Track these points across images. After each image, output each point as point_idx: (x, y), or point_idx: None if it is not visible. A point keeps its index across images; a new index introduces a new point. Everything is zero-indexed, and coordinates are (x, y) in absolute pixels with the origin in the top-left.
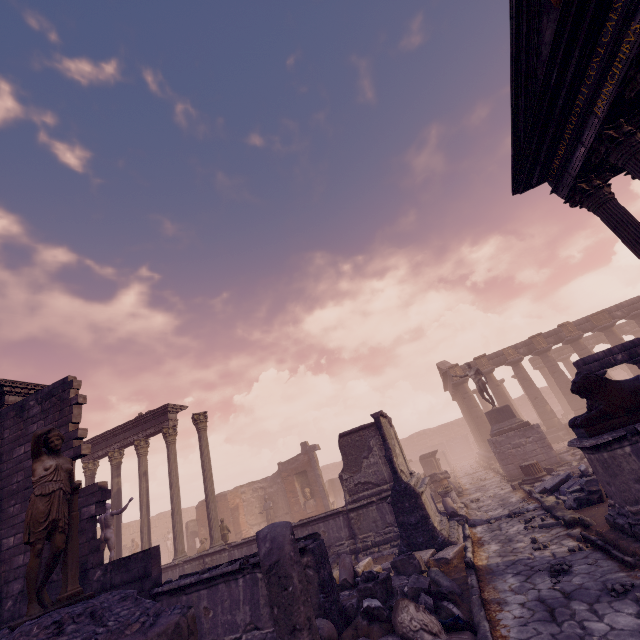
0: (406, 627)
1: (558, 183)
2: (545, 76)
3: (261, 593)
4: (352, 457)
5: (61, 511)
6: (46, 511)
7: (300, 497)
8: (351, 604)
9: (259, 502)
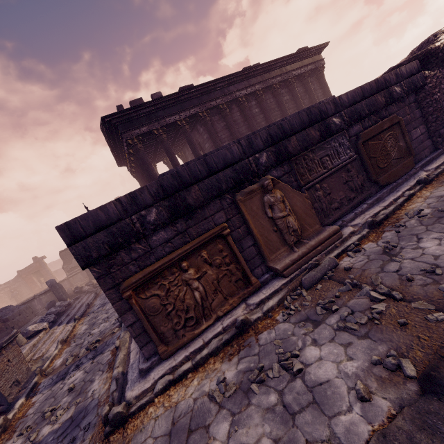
0: (85, 290)
1: (129, 170)
2: (114, 154)
3: (44, 300)
4: (67, 259)
5: None
6: None
7: (38, 283)
8: (72, 294)
9: (7, 295)
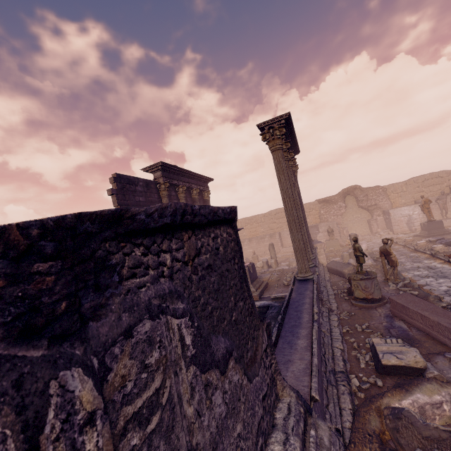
0: None
1: None
2: None
3: None
4: None
5: None
6: None
7: None
8: None
9: None
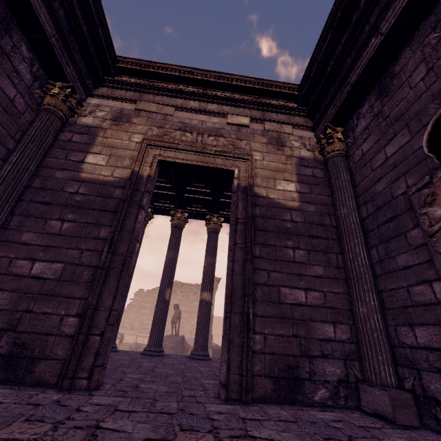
0: None
1: None
2: None
3: (211, 354)
4: None
5: (175, 320)
6: (173, 319)
7: None
8: None
9: None
